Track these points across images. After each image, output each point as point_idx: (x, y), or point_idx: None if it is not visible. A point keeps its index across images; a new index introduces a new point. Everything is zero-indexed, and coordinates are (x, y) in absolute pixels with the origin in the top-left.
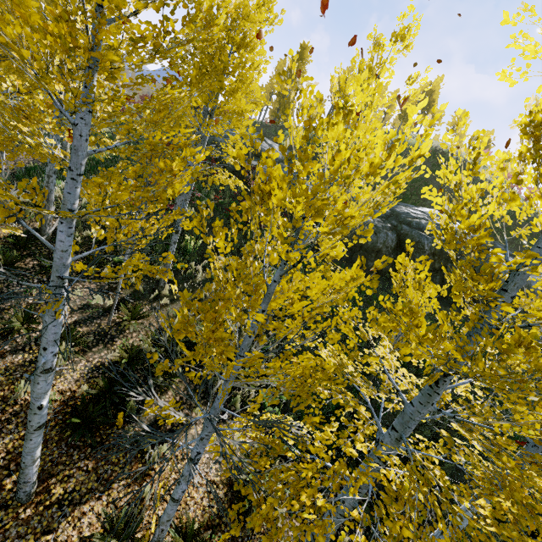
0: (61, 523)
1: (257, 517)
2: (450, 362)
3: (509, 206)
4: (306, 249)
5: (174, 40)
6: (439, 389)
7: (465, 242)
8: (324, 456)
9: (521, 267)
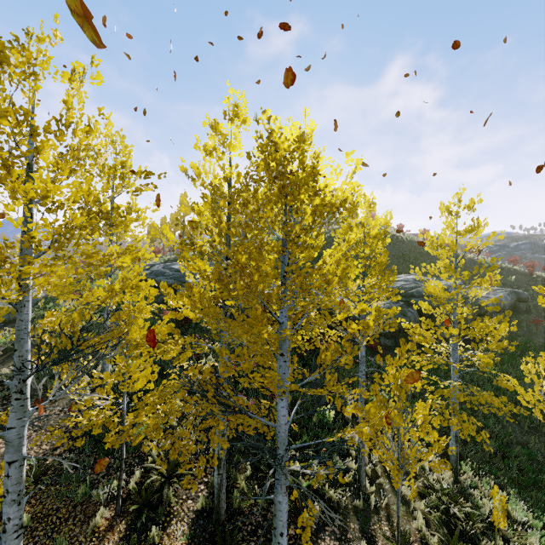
0: None
1: None
2: None
3: None
4: None
5: None
6: None
7: None
8: None
9: None
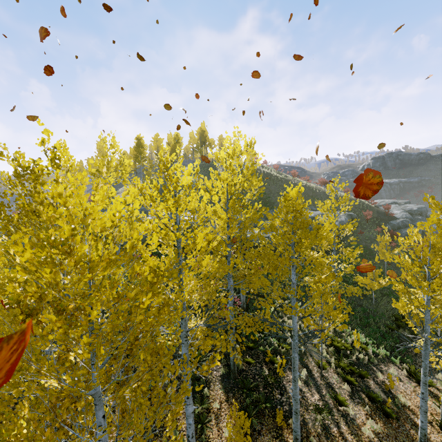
0: None
1: None
2: None
3: None
4: None
5: None
6: None
7: None
8: None
9: None
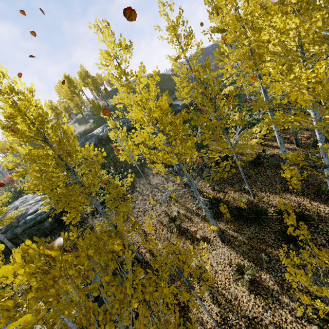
0: None
1: None
2: None
3: None
4: None
5: None
6: None
7: None
8: None
9: None
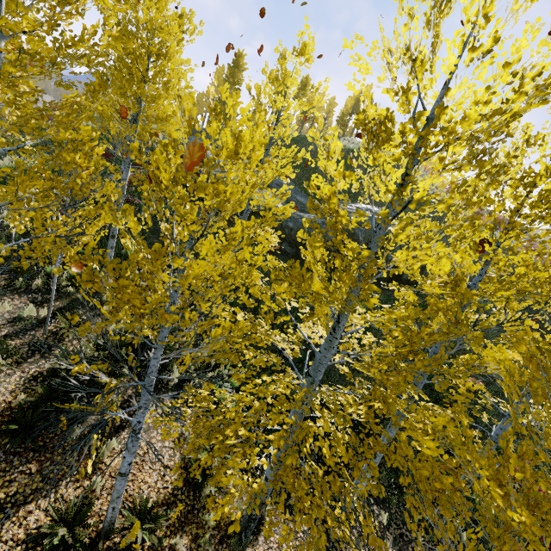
0: (5, 524)
1: (197, 467)
2: (313, 295)
3: (350, 181)
4: (218, 230)
5: (67, 55)
6: (337, 335)
7: (323, 209)
8: (247, 400)
9: (377, 229)
